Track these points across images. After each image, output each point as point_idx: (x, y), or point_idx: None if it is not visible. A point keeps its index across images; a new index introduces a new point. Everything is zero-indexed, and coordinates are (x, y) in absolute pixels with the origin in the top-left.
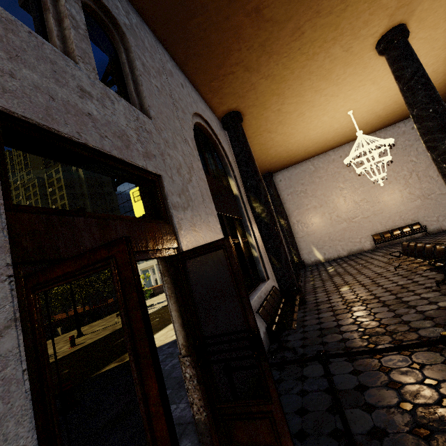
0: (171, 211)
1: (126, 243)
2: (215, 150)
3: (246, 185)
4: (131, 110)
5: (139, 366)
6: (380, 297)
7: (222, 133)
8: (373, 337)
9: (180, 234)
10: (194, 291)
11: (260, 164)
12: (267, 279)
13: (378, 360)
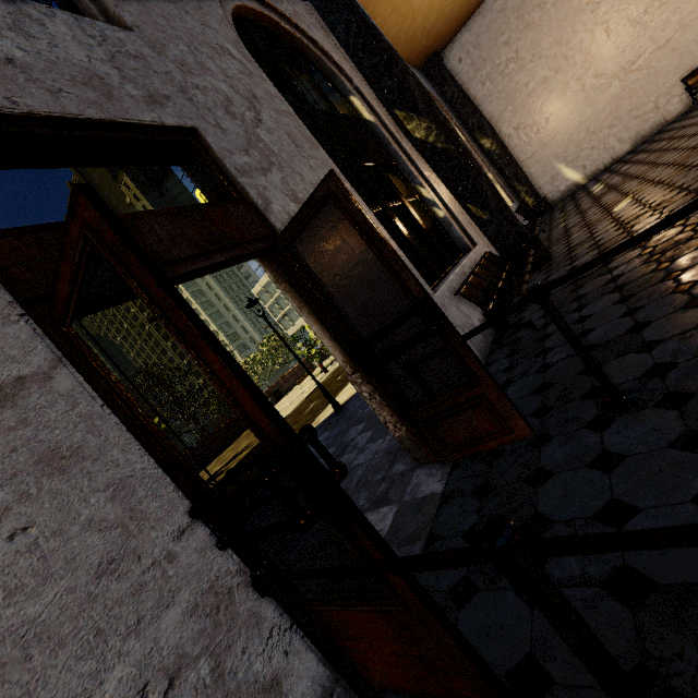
0: (240, 181)
1: (84, 193)
2: (301, 53)
3: (382, 95)
4: (84, 27)
5: (190, 345)
6: (692, 186)
7: (301, 10)
8: (669, 252)
9: (271, 212)
10: (327, 286)
11: (408, 43)
12: (473, 247)
13: (672, 281)
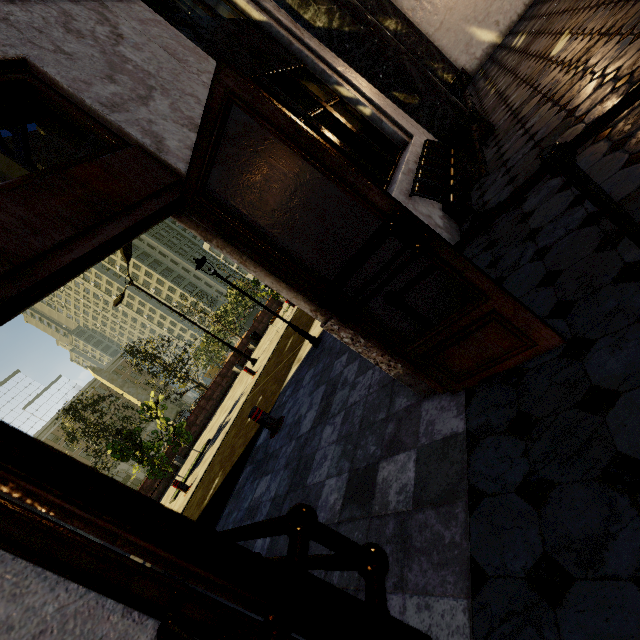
0: (111, 119)
1: None
2: None
3: None
4: None
5: None
6: None
7: None
8: None
9: (167, 151)
10: (267, 228)
11: None
12: (410, 140)
13: None
